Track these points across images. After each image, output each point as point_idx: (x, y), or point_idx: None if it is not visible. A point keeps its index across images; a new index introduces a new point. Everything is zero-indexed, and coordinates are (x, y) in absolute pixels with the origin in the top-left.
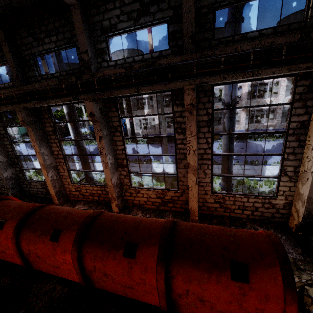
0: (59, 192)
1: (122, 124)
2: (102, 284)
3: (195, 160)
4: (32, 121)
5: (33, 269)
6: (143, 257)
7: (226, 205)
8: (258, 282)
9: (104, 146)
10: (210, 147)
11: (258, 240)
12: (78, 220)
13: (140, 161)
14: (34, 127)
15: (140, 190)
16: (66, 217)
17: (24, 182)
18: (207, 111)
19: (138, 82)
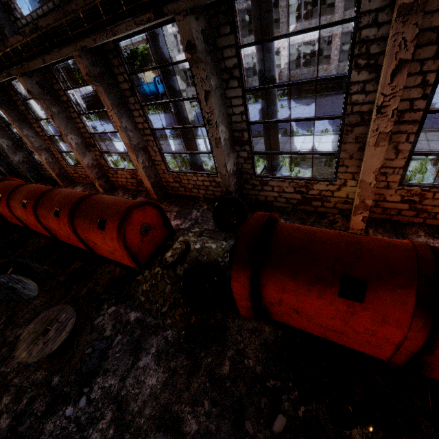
0: (61, 175)
1: (70, 98)
2: (60, 238)
3: (126, 137)
4: (0, 101)
5: (31, 229)
6: (62, 217)
7: (183, 184)
8: (108, 230)
9: (60, 125)
10: (145, 121)
11: (125, 205)
12: (37, 193)
13: (166, 137)
14: (6, 107)
15: (117, 171)
16: (32, 192)
17: (37, 165)
18: (124, 77)
19: (39, 51)
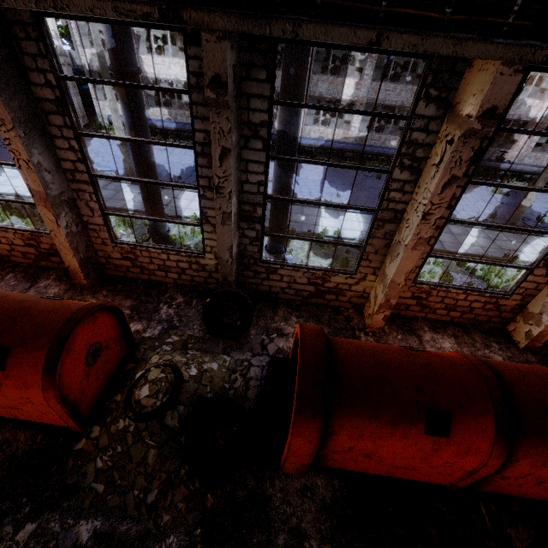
0: None
1: None
2: None
3: (37, 182)
4: None
5: None
6: None
7: (140, 263)
8: (16, 369)
9: None
10: (80, 159)
11: (55, 316)
12: None
13: None
14: None
15: None
16: None
17: None
18: (45, 77)
19: None
